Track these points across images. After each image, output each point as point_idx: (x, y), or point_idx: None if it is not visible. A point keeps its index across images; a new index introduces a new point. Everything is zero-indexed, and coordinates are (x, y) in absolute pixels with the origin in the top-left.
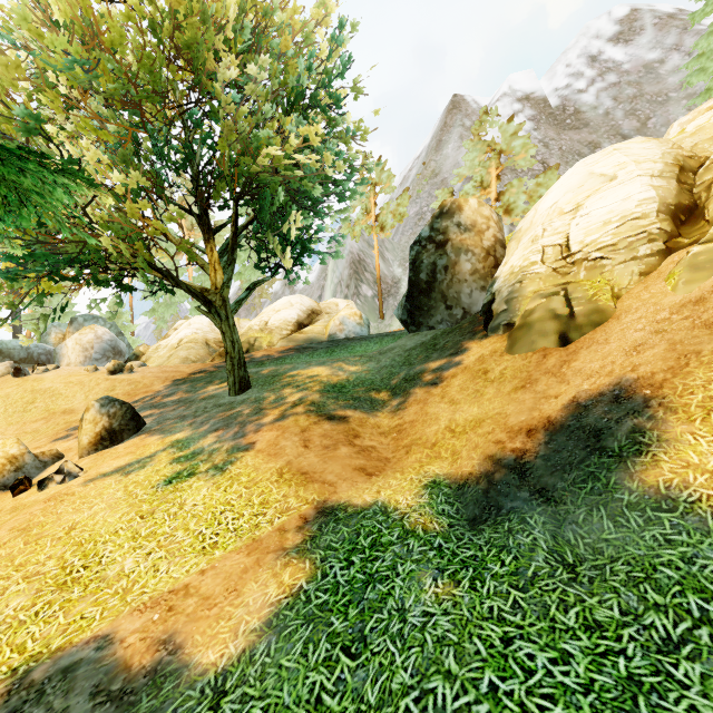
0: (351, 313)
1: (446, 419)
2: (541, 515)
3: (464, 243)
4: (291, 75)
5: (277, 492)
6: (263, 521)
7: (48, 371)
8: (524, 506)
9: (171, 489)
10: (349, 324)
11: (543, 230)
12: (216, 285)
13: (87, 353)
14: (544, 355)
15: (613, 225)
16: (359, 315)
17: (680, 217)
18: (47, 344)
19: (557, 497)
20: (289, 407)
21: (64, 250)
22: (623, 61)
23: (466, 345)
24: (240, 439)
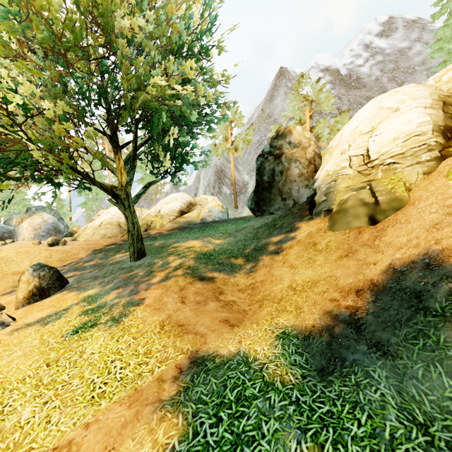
0: (216, 204)
1: (288, 280)
2: (383, 369)
3: (293, 155)
4: (173, 33)
5: (159, 343)
6: (145, 371)
7: (6, 244)
8: (364, 359)
9: (76, 338)
10: (214, 212)
11: (348, 145)
12: (122, 184)
13: (36, 232)
14: (359, 232)
15: (401, 140)
16: (221, 206)
17: (447, 135)
18: (10, 226)
19: (393, 351)
20: (171, 270)
21: (8, 157)
22: (385, 48)
23: (297, 225)
24: (134, 295)
